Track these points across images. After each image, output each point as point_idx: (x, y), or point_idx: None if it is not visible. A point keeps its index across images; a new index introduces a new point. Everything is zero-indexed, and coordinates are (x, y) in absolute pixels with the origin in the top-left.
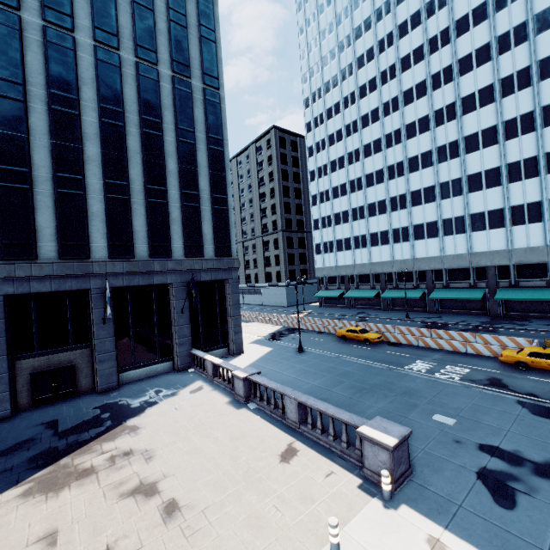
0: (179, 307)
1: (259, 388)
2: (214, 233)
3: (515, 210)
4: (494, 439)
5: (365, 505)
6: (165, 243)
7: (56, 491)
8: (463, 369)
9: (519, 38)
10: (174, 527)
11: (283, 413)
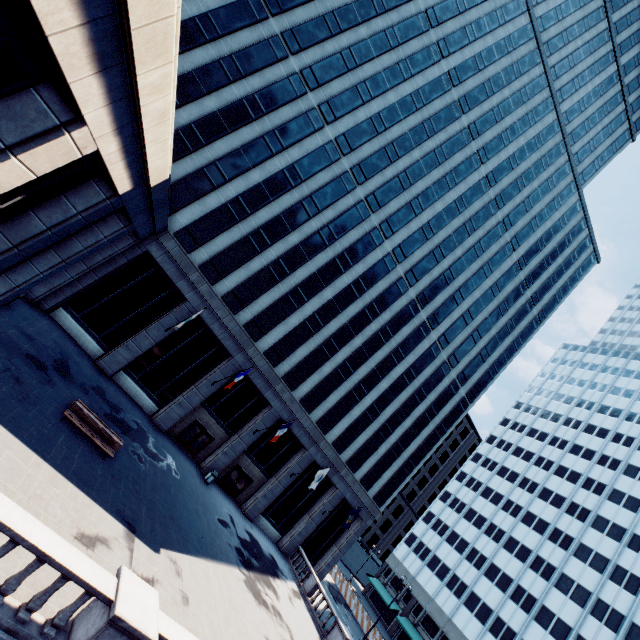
0: (325, 507)
1: None
2: (387, 482)
3: None
4: None
5: None
6: (360, 462)
7: (258, 602)
8: None
9: None
10: None
11: None
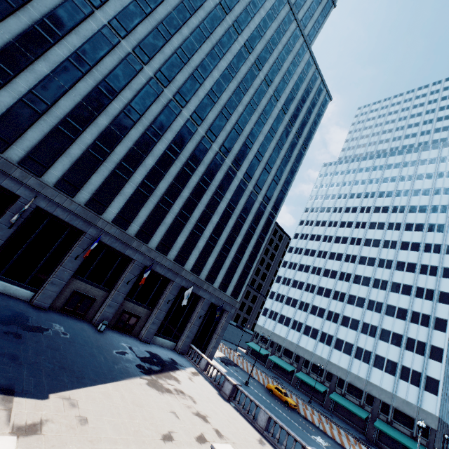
0: (200, 313)
1: (240, 396)
2: (237, 282)
3: (404, 368)
4: None
5: None
6: (215, 276)
7: (161, 392)
8: None
9: (432, 272)
10: (225, 442)
11: (253, 419)
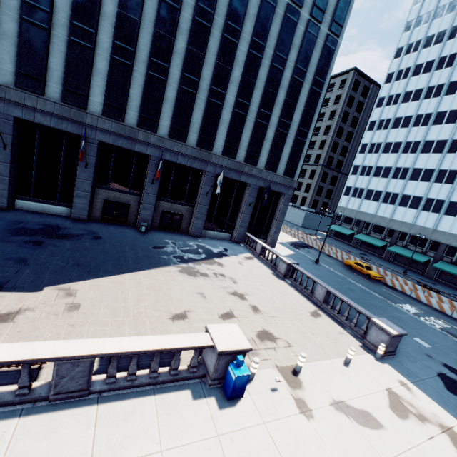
0: (249, 201)
1: (296, 273)
2: (289, 157)
3: None
4: (456, 366)
5: (363, 354)
6: (256, 155)
7: (194, 277)
8: (444, 324)
9: None
10: (260, 317)
11: (310, 293)
